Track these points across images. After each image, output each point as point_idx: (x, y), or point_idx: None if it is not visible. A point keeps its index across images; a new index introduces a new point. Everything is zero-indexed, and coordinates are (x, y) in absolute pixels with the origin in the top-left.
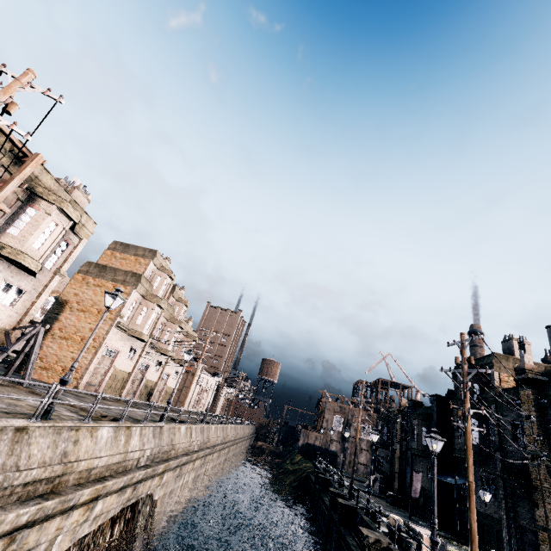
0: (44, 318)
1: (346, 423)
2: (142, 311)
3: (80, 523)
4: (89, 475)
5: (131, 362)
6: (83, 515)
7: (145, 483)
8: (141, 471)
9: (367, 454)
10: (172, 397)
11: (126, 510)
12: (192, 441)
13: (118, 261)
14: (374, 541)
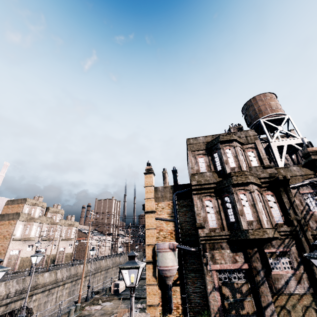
0: None
1: None
2: (27, 227)
3: None
4: None
5: (32, 251)
6: None
7: (16, 302)
8: (8, 299)
9: None
10: (72, 257)
11: (5, 315)
12: (58, 277)
13: (10, 209)
14: (96, 292)
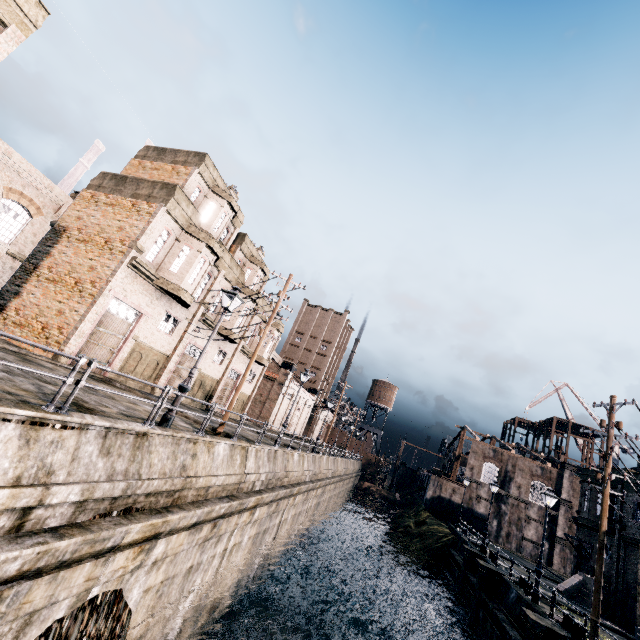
0: (32, 253)
1: (503, 475)
2: (181, 252)
3: None
4: None
5: (169, 339)
6: None
7: (65, 574)
8: (12, 551)
9: (538, 527)
10: (246, 407)
11: None
12: (246, 473)
13: (147, 172)
14: None
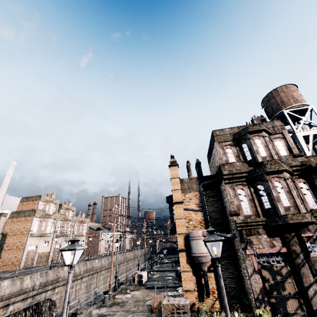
0: None
1: None
2: (43, 224)
3: (2, 314)
4: (2, 299)
5: (48, 247)
6: (2, 312)
7: (41, 295)
8: (34, 291)
9: None
10: (84, 252)
11: (32, 307)
12: (76, 271)
13: (25, 206)
14: (120, 283)
